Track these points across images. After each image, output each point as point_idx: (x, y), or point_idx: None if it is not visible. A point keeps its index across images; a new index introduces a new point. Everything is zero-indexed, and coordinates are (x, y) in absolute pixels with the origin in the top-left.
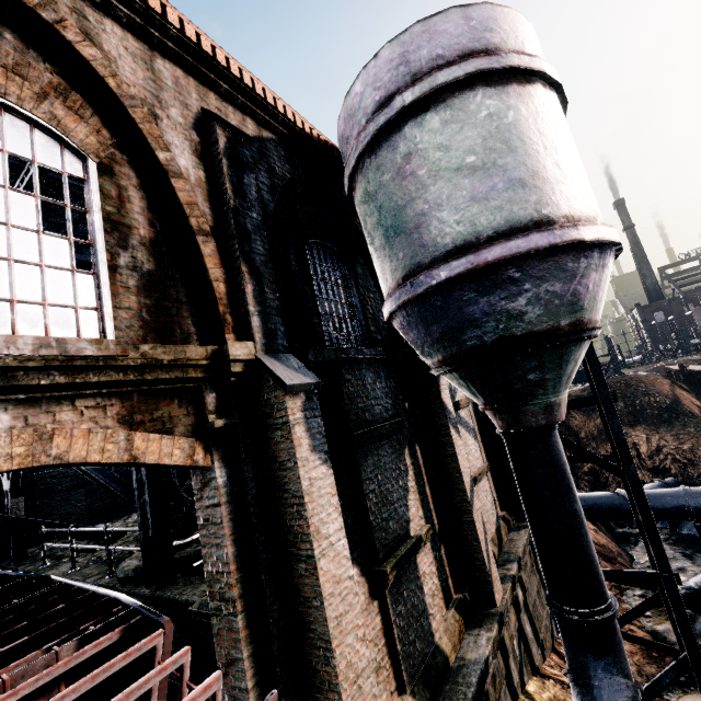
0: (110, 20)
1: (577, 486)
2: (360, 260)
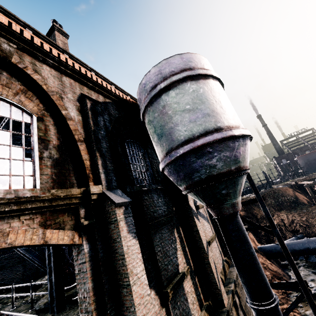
0: (45, 65)
1: (260, 242)
2: (149, 146)
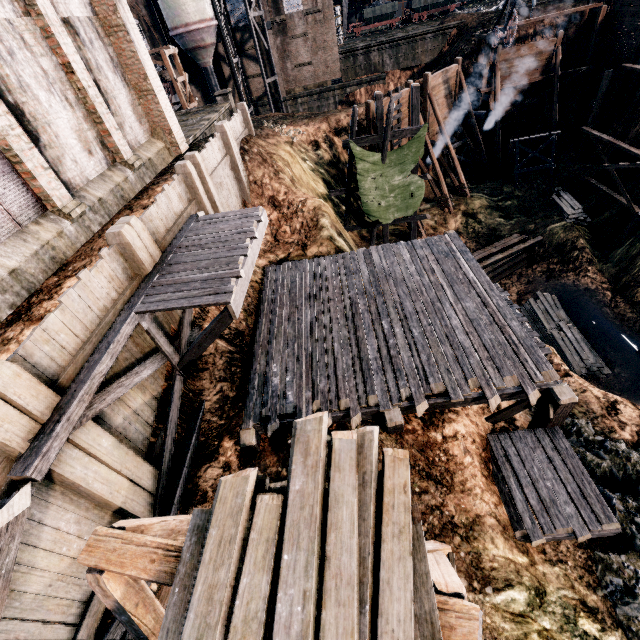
0: None
1: None
2: None
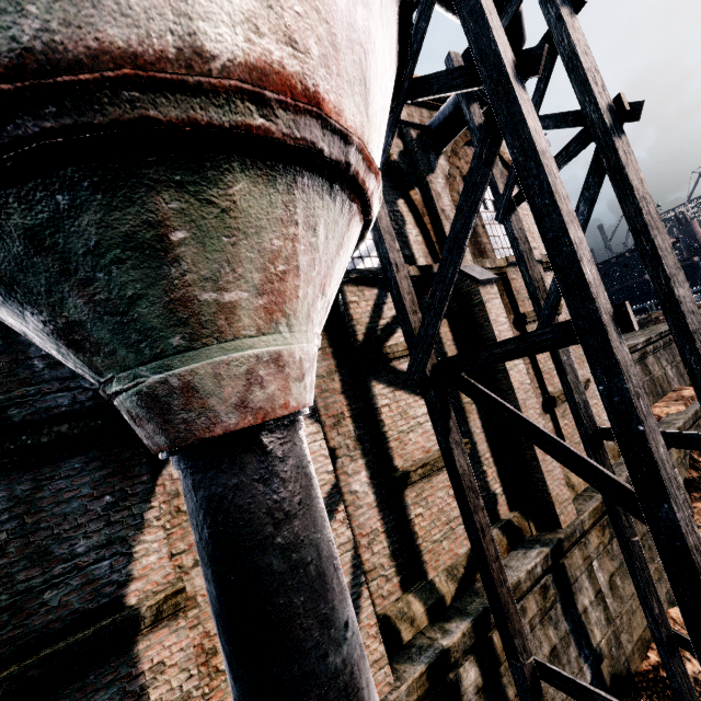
0: None
1: None
2: None
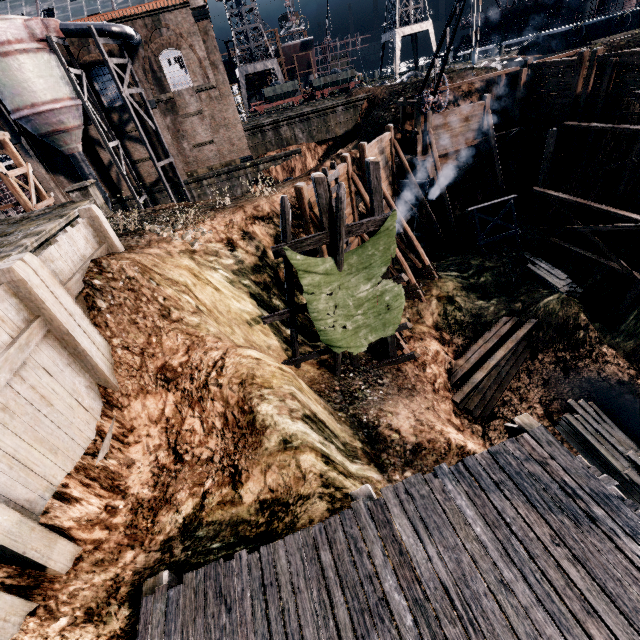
0: None
1: None
2: None
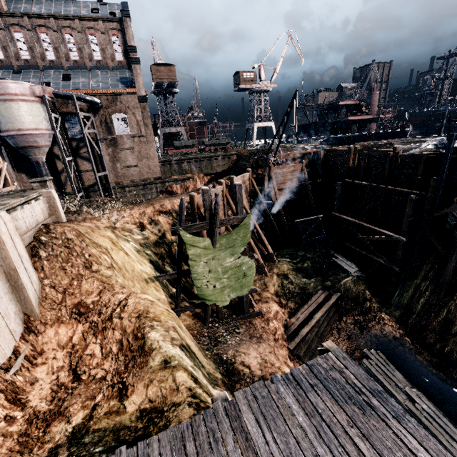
0: None
1: None
2: None
